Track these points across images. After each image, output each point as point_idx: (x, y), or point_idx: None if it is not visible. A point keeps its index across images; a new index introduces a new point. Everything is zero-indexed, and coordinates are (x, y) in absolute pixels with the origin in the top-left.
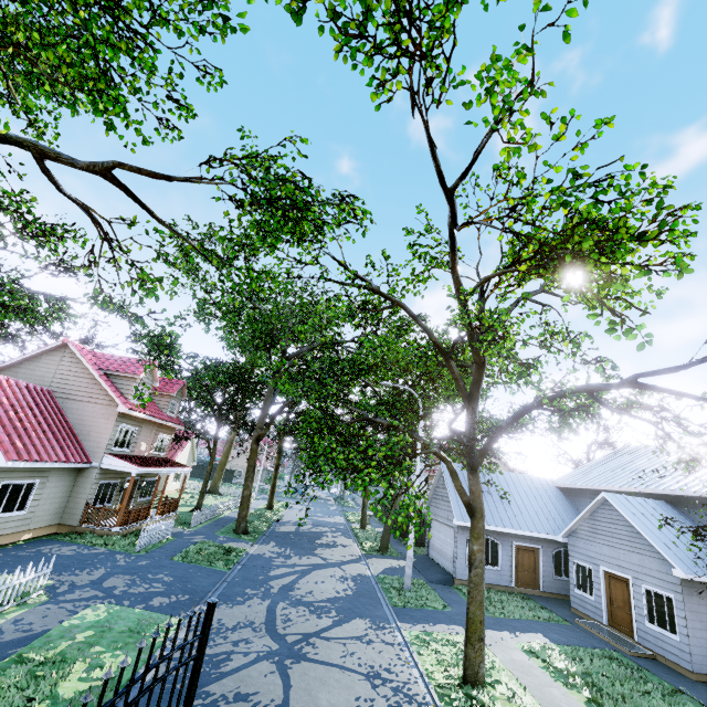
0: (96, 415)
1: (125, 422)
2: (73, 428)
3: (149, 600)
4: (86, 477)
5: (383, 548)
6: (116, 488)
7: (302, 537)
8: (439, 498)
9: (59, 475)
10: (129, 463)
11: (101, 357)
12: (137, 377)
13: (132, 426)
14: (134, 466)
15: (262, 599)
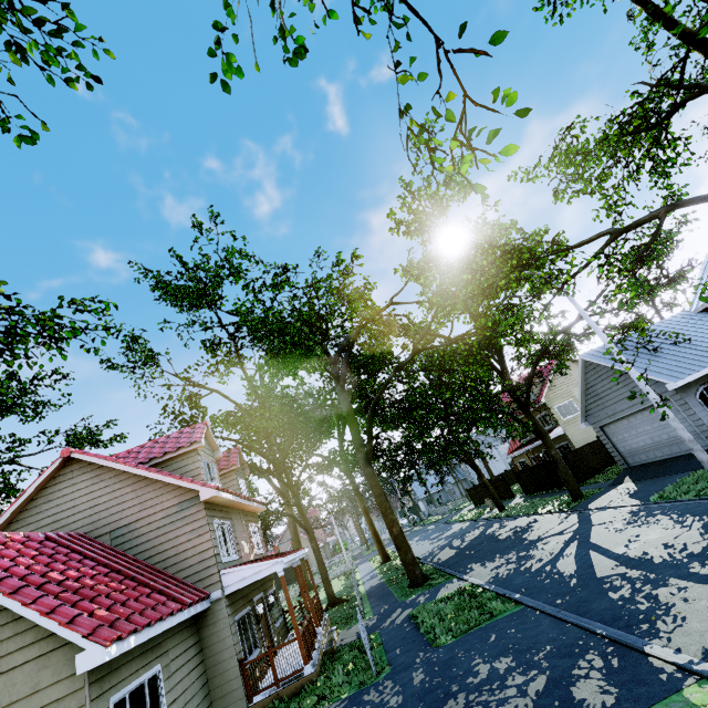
0: (173, 527)
1: (215, 517)
2: (149, 564)
3: (578, 703)
4: (214, 623)
5: (578, 493)
6: (252, 621)
7: (479, 546)
8: (603, 396)
9: (178, 642)
10: (264, 561)
11: (126, 456)
12: (198, 445)
13: (223, 521)
14: (273, 561)
15: (662, 586)
